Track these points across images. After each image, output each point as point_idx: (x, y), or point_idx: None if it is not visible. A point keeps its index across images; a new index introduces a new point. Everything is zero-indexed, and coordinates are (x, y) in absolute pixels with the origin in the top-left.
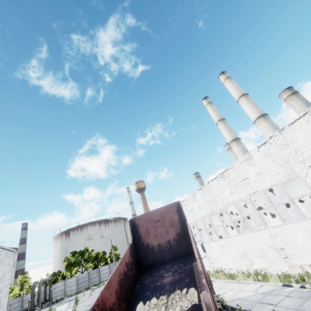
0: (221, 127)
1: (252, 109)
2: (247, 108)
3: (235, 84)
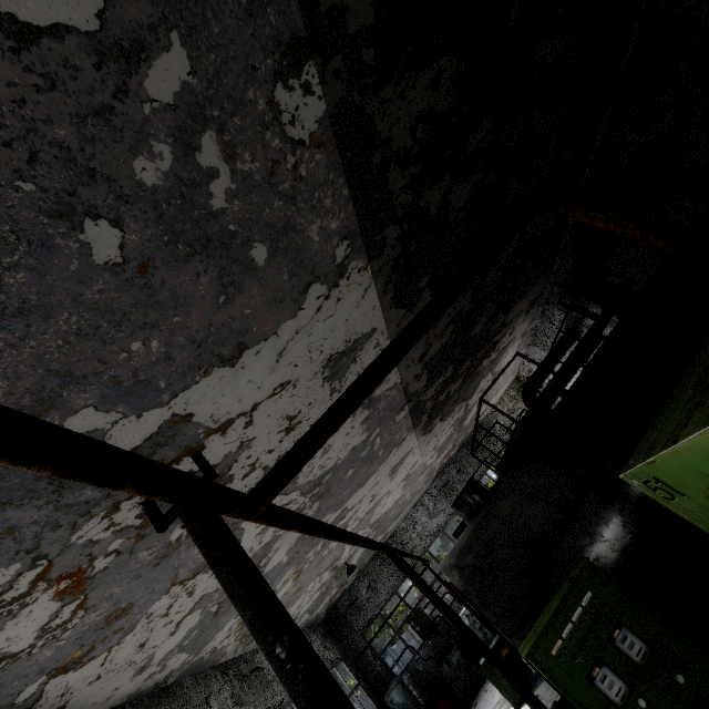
0: None
1: None
2: None
3: None
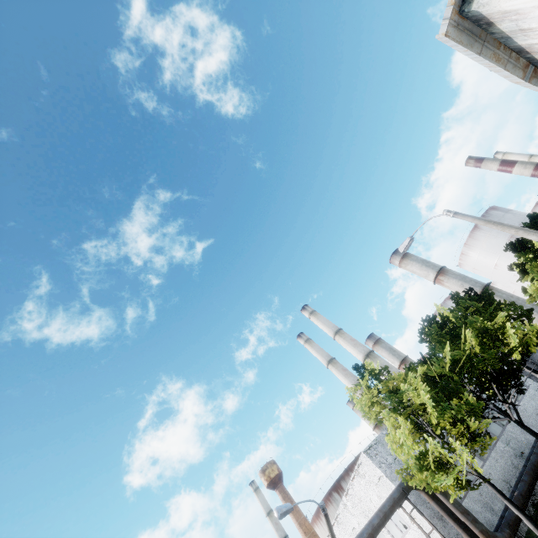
0: (334, 372)
1: (353, 349)
2: (347, 348)
3: (322, 320)
